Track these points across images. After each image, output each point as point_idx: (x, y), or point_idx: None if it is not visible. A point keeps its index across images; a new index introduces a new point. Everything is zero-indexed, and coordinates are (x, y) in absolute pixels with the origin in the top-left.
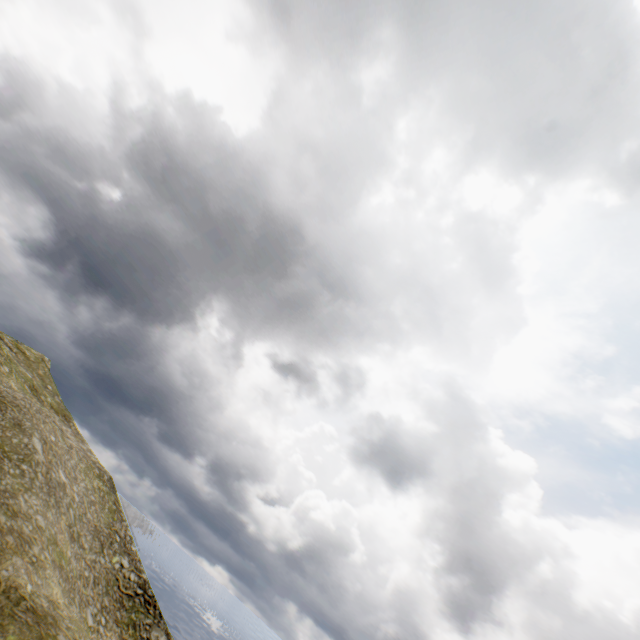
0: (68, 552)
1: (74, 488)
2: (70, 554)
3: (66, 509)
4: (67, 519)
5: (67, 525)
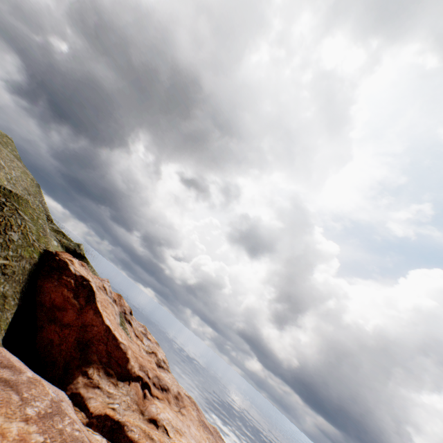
0: (5, 182)
1: (12, 172)
2: (6, 184)
3: (5, 172)
4: (5, 175)
5: (5, 177)
